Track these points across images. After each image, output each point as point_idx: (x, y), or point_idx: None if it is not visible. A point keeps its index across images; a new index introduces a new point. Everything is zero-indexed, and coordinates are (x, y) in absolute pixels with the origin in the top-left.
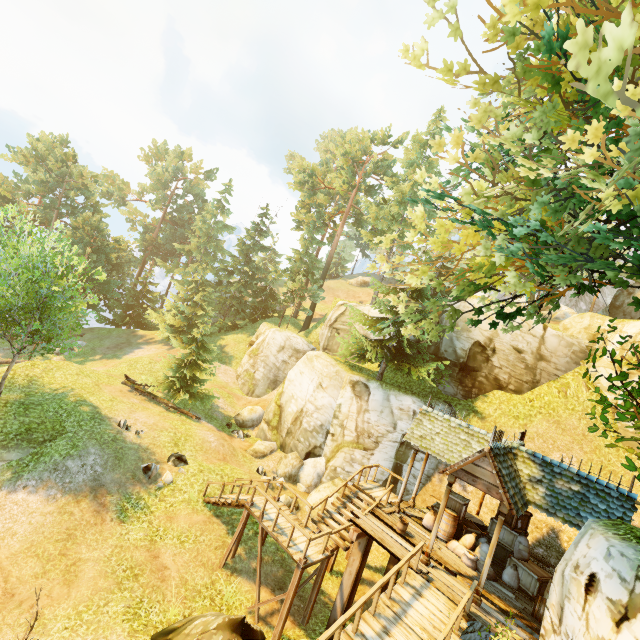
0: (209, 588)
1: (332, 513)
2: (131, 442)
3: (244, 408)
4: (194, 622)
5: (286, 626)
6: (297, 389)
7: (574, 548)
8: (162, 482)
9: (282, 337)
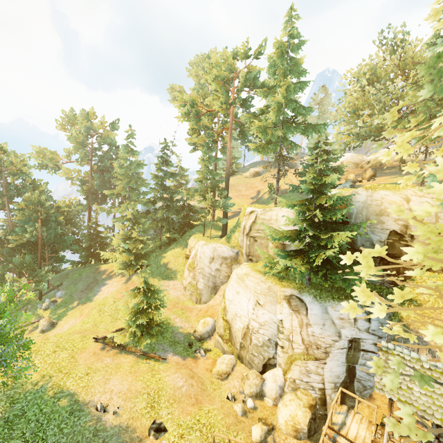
0: None
1: None
2: (111, 426)
3: (198, 324)
4: None
5: None
6: (238, 308)
7: None
8: None
9: (209, 250)
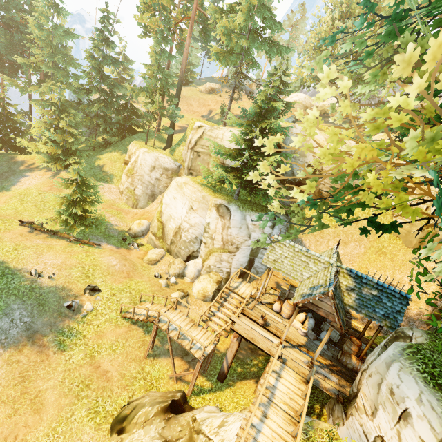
0: (141, 373)
1: (215, 313)
2: (47, 286)
3: (133, 224)
4: (138, 413)
5: None
6: (173, 211)
7: (386, 369)
8: (85, 311)
9: (151, 158)
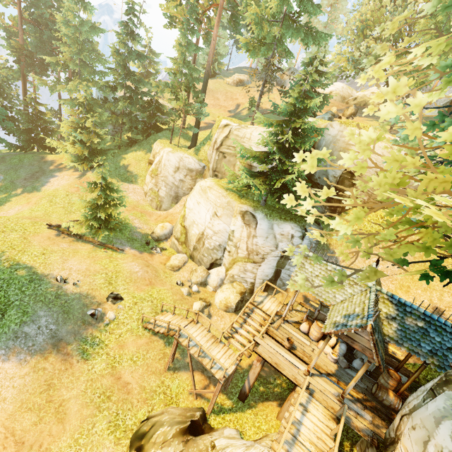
0: (161, 386)
1: (237, 330)
2: (72, 293)
3: (156, 227)
4: (156, 432)
5: None
6: (197, 217)
7: (435, 425)
8: (107, 319)
9: (176, 158)
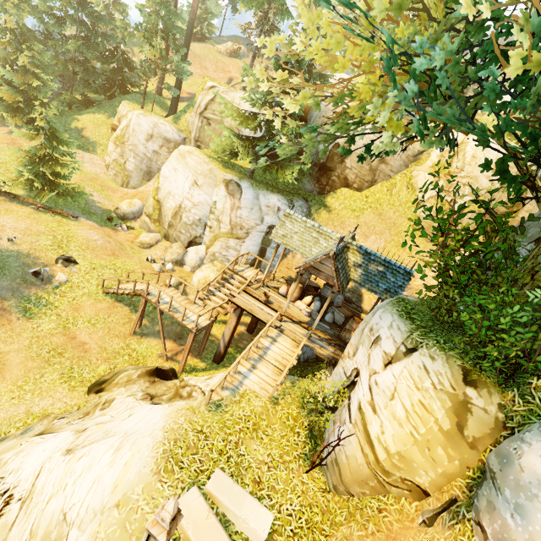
0: (125, 349)
1: (214, 292)
2: (7, 250)
3: (122, 202)
4: (120, 376)
5: (187, 359)
6: (173, 186)
7: (372, 316)
8: (57, 282)
9: (148, 123)
